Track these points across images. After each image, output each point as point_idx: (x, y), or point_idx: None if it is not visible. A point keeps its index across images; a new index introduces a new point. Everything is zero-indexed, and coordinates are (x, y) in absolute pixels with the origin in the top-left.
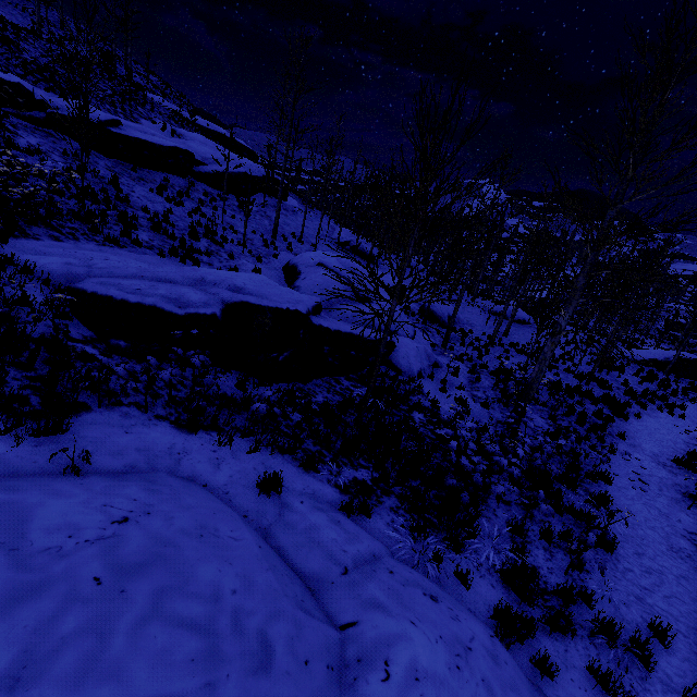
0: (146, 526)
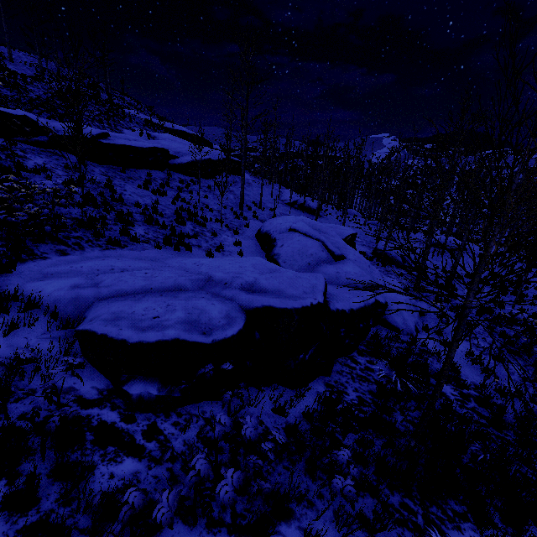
0: None
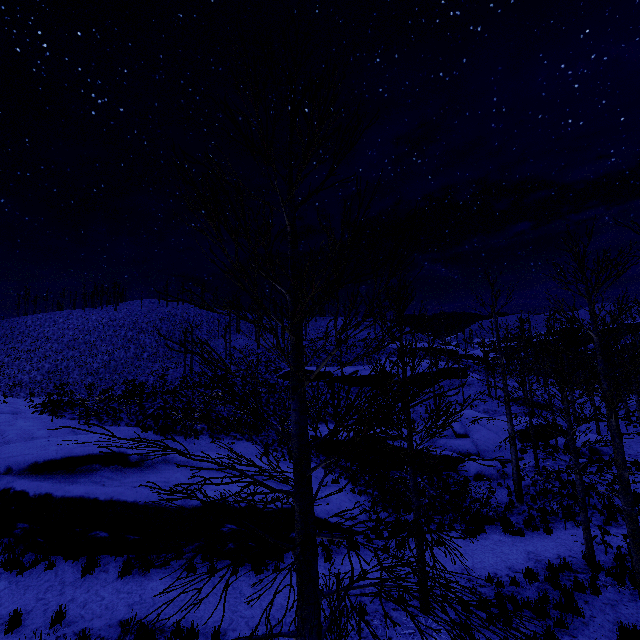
0: None
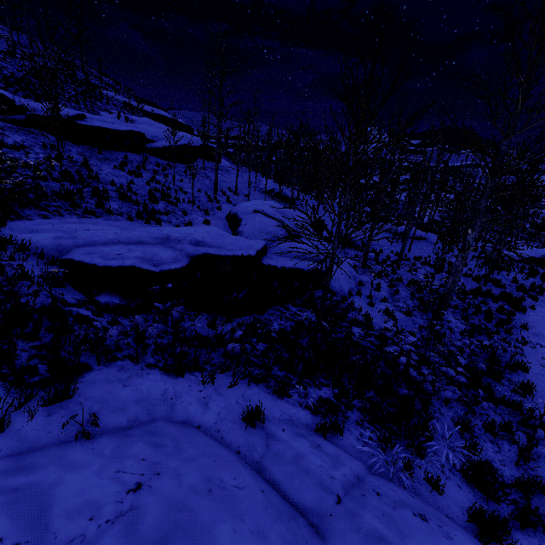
0: (158, 490)
